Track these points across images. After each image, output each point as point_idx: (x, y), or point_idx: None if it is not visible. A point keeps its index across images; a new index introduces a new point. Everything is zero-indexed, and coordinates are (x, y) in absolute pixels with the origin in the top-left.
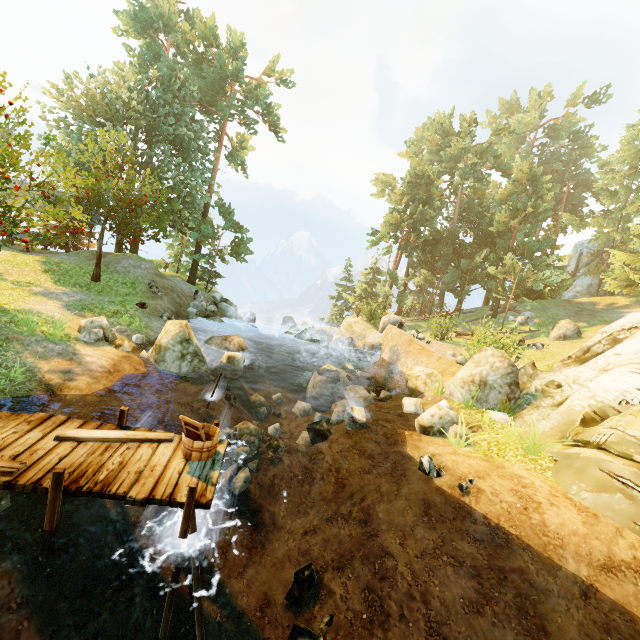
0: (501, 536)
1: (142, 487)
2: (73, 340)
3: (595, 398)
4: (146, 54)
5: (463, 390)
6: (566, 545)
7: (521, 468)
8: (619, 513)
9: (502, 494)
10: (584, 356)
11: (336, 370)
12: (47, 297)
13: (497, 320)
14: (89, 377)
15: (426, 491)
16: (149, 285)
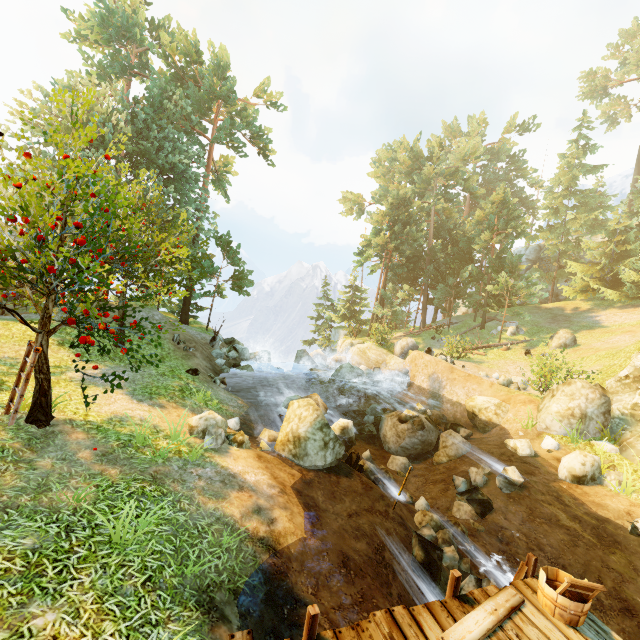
0: None
1: None
2: (204, 452)
3: None
4: (114, 66)
5: (562, 424)
6: None
7: None
8: None
9: None
10: None
11: (417, 415)
12: (99, 386)
13: (487, 331)
14: (280, 509)
15: None
16: (175, 341)
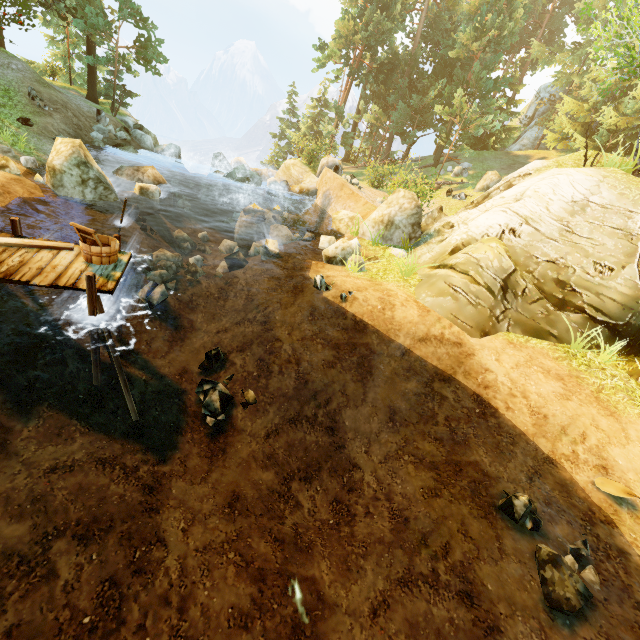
0: (361, 326)
1: (45, 278)
2: None
3: (468, 233)
4: None
5: (374, 230)
6: (402, 329)
7: (394, 285)
8: (444, 309)
9: (370, 300)
10: (483, 202)
11: (262, 210)
12: None
13: (437, 170)
14: None
15: (315, 300)
16: (30, 95)
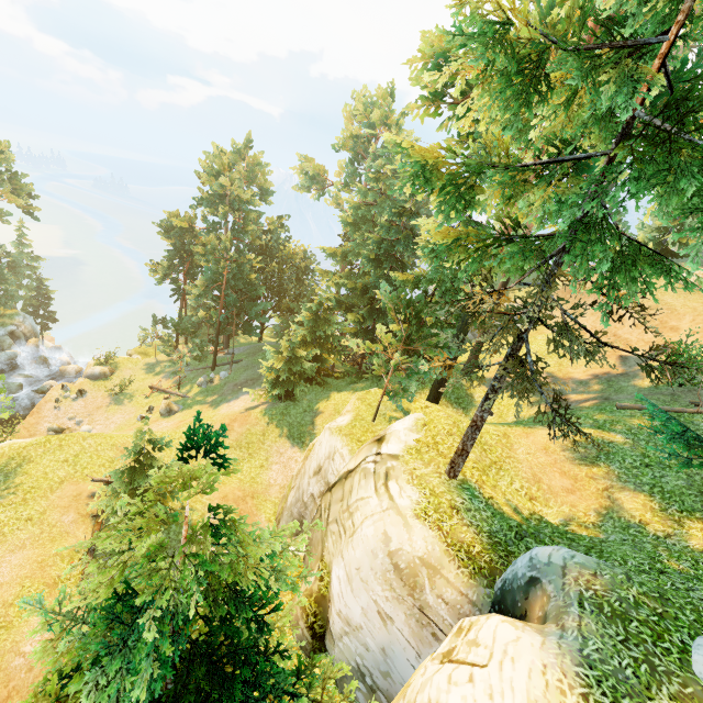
0: None
1: None
2: None
3: None
4: None
5: None
6: None
7: None
8: None
9: None
10: None
11: None
12: None
13: (209, 374)
14: None
15: None
16: None
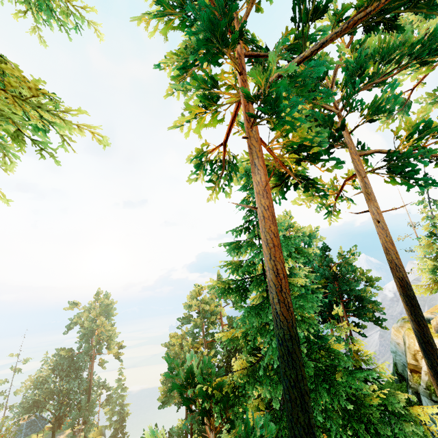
0: None
1: None
2: None
3: None
4: (78, 331)
5: None
6: None
7: None
8: None
9: None
10: None
11: None
12: None
13: None
14: None
15: None
16: None
